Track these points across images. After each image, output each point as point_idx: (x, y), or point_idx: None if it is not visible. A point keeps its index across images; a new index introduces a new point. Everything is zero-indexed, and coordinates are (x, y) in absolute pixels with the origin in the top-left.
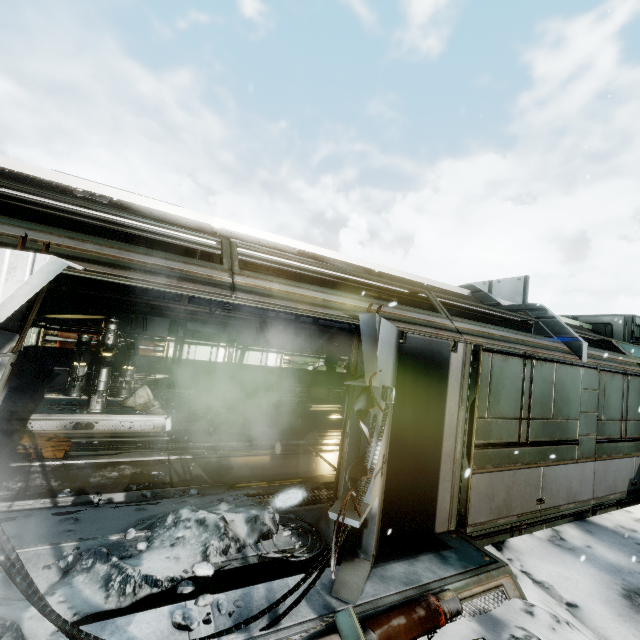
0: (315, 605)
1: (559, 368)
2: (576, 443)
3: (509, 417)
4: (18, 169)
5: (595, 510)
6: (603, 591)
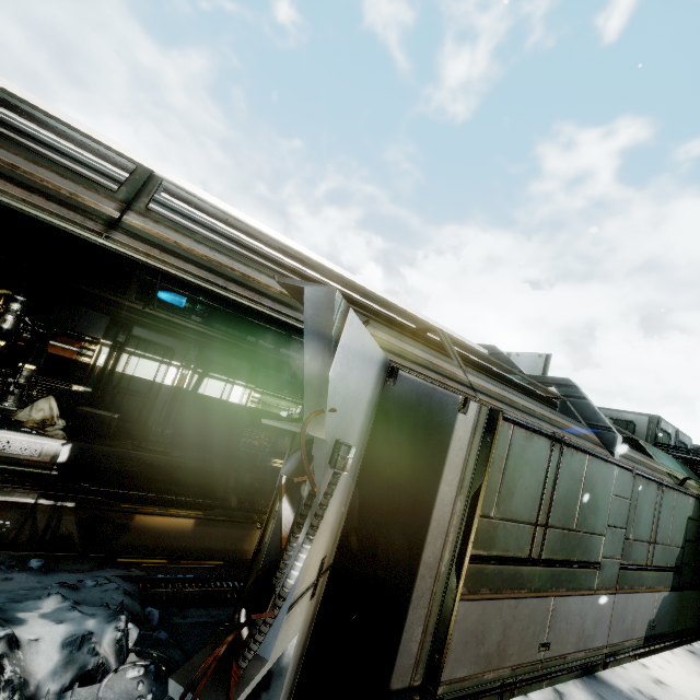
0: None
1: (591, 462)
2: (597, 567)
3: (522, 520)
4: None
5: (607, 661)
6: None
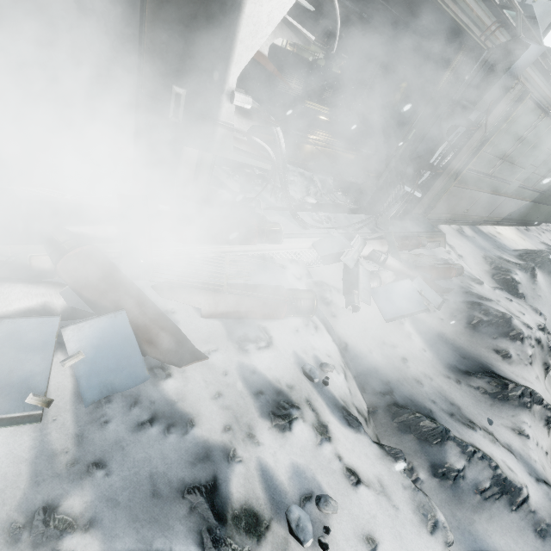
0: (369, 228)
1: None
2: (510, 184)
3: (497, 156)
4: None
5: (482, 223)
6: (475, 254)
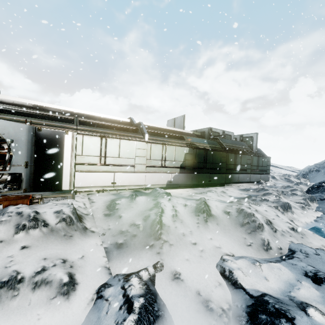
0: None
1: (122, 141)
2: (134, 166)
3: (94, 156)
4: None
5: (146, 189)
6: (108, 199)
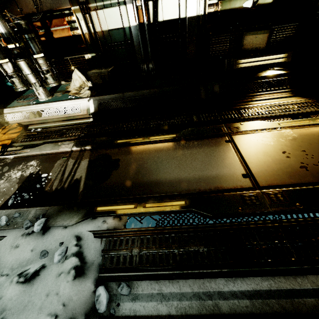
0: None
1: None
2: None
3: None
4: None
5: None
6: None
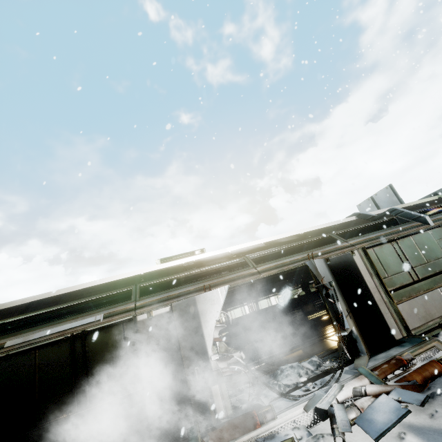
0: (350, 373)
1: (414, 237)
2: None
3: (400, 271)
4: (162, 267)
5: None
6: None
